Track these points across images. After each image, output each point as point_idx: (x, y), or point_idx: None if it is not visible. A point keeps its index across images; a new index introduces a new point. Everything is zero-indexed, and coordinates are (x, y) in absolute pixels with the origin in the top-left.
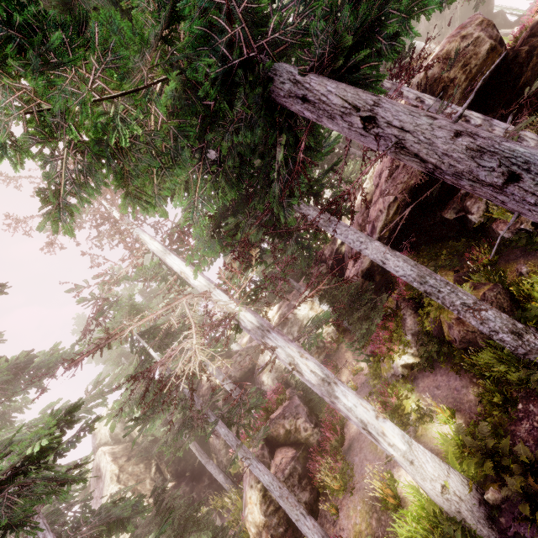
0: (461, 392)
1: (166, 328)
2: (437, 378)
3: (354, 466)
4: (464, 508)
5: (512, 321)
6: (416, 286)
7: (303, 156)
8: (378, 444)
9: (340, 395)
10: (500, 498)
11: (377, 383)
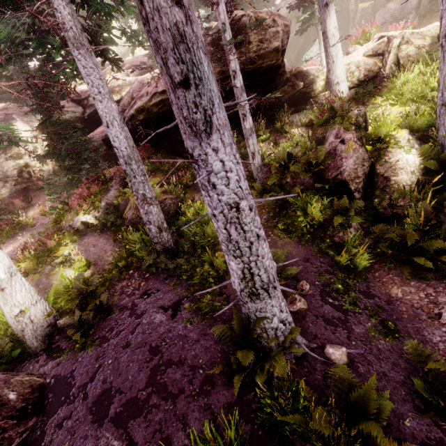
0: (106, 254)
1: None
2: (100, 240)
3: None
4: (30, 328)
5: (163, 221)
6: (121, 162)
7: None
8: None
9: None
10: (69, 323)
11: (51, 227)
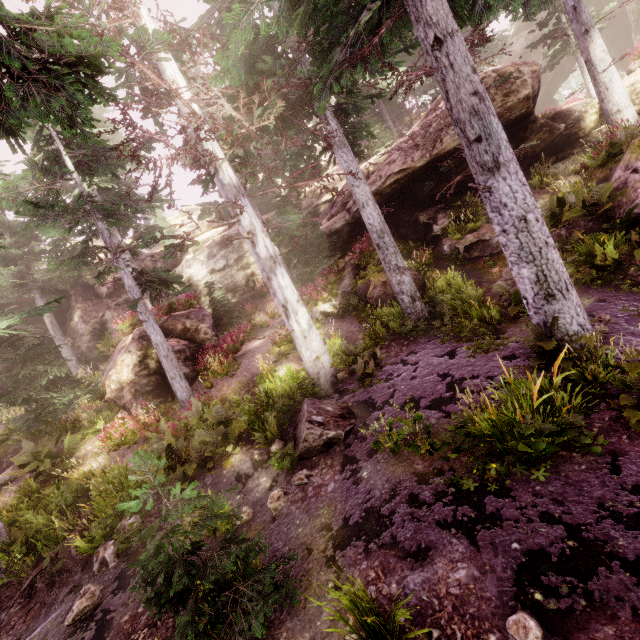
0: (354, 334)
1: (99, 146)
2: (343, 324)
3: (242, 364)
4: (323, 372)
5: (416, 290)
6: (375, 237)
7: (376, 41)
8: (287, 321)
9: (279, 274)
10: (346, 376)
11: None
